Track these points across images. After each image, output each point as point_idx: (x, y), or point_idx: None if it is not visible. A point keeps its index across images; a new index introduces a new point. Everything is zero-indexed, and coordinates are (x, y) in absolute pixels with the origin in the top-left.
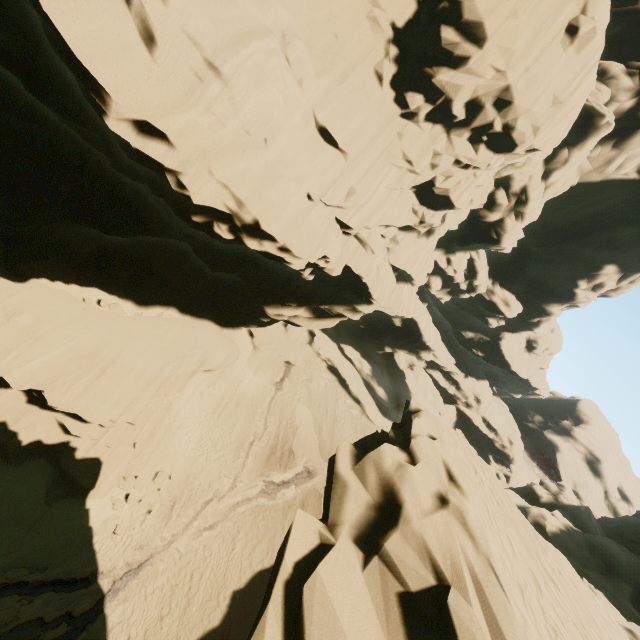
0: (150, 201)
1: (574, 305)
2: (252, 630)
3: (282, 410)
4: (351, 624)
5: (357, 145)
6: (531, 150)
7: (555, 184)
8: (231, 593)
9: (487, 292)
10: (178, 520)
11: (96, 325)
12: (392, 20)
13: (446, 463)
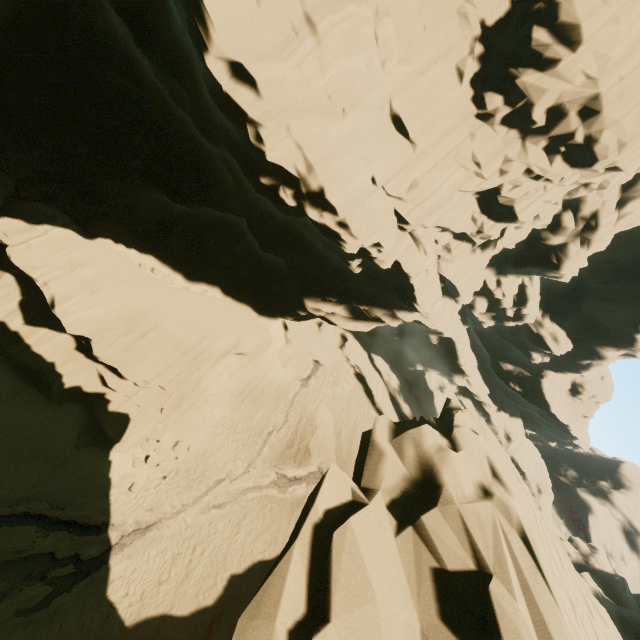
0: (218, 172)
1: (631, 354)
2: (276, 561)
3: (304, 407)
4: (380, 583)
5: (428, 138)
6: (611, 169)
7: (630, 215)
8: (229, 576)
9: (535, 323)
10: (190, 492)
11: (147, 290)
12: (482, 17)
13: (490, 459)
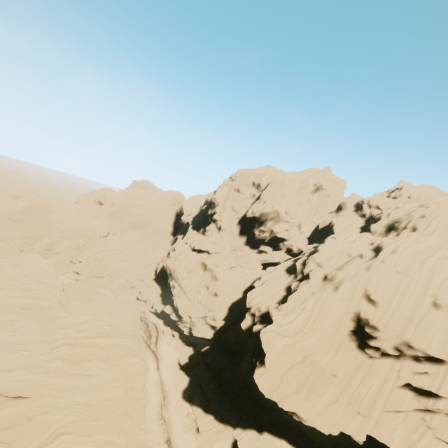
0: None
1: None
2: None
3: None
4: None
5: (347, 376)
6: None
7: None
8: None
9: None
10: None
11: None
12: (348, 329)
13: None
